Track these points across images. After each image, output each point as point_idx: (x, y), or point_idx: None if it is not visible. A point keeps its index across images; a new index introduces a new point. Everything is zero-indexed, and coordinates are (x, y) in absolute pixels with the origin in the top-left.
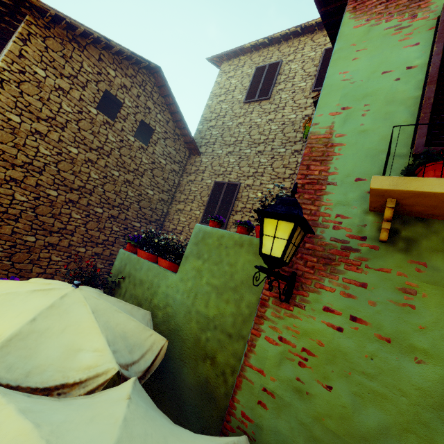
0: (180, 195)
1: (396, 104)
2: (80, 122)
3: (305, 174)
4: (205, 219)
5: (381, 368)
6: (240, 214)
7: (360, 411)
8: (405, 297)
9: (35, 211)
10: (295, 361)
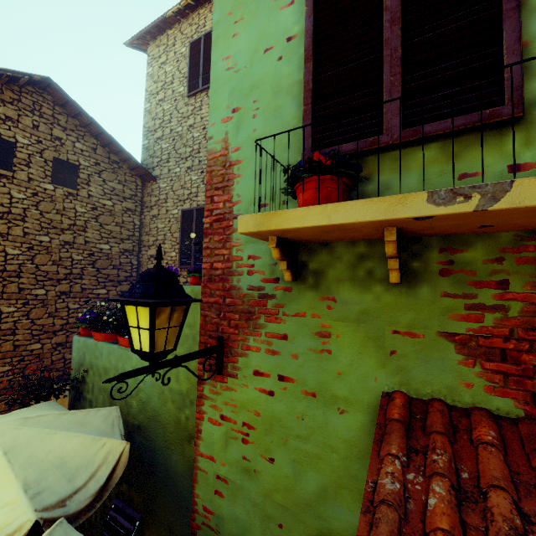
0: (147, 238)
1: (283, 94)
2: None
3: (211, 209)
4: (183, 261)
5: (312, 426)
6: None
7: (301, 478)
8: (322, 342)
9: None
10: (238, 439)
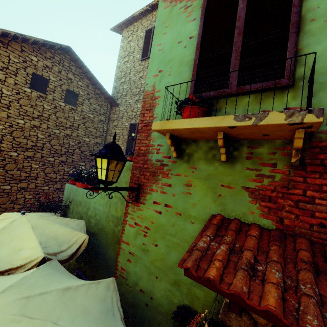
0: (109, 137)
1: (184, 65)
2: (20, 100)
3: (142, 120)
4: (127, 152)
5: (177, 230)
6: None
7: (169, 254)
8: (187, 188)
9: (4, 168)
10: (142, 234)
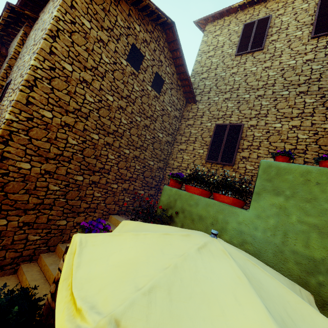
0: (180, 137)
1: None
2: (115, 72)
3: None
4: (210, 157)
5: None
6: (247, 151)
7: None
8: None
9: (82, 153)
10: None
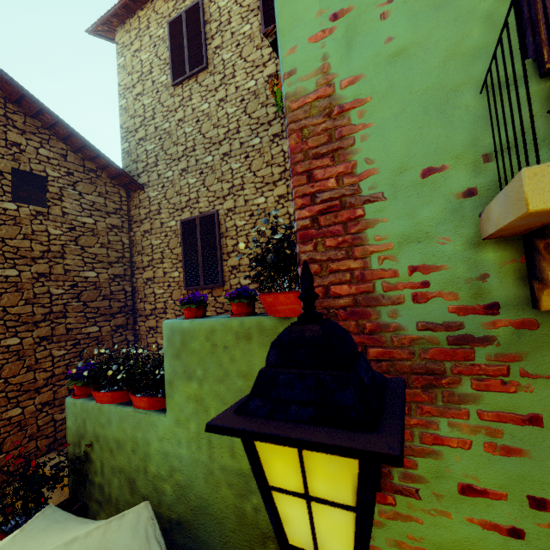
0: (140, 258)
1: None
2: None
3: (310, 193)
4: (189, 281)
5: None
6: (235, 256)
7: None
8: None
9: None
10: None
